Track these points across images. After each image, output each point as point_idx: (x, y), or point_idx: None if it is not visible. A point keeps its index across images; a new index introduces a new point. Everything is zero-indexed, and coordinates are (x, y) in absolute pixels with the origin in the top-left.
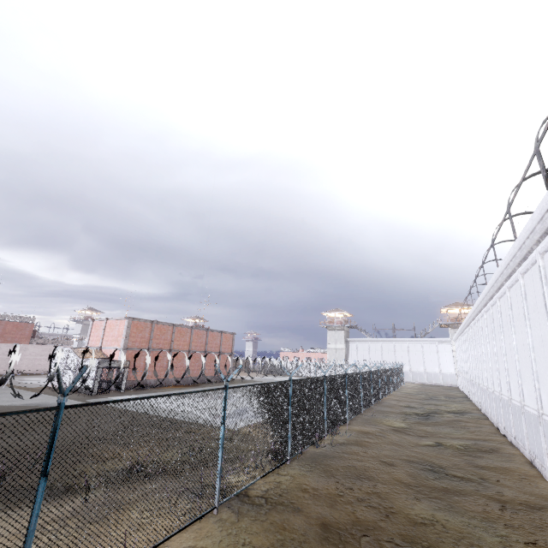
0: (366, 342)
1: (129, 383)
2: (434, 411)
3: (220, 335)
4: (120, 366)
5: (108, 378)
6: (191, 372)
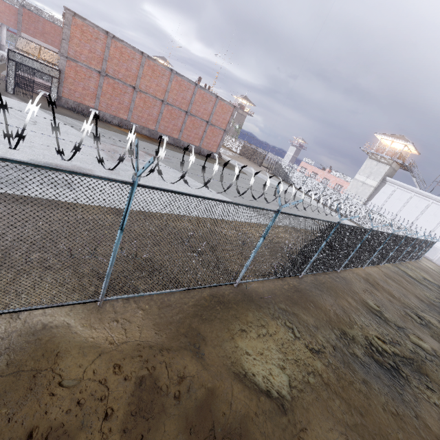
0: (409, 191)
1: (75, 104)
2: (422, 358)
3: (214, 100)
4: (44, 72)
5: (28, 81)
6: (163, 127)
